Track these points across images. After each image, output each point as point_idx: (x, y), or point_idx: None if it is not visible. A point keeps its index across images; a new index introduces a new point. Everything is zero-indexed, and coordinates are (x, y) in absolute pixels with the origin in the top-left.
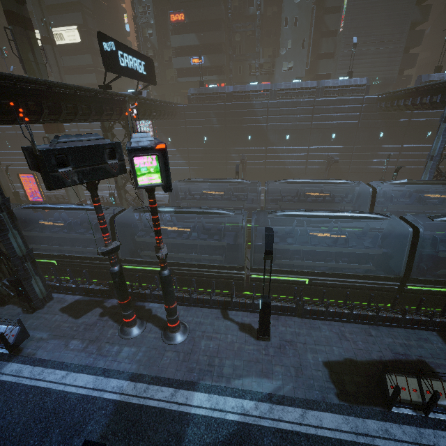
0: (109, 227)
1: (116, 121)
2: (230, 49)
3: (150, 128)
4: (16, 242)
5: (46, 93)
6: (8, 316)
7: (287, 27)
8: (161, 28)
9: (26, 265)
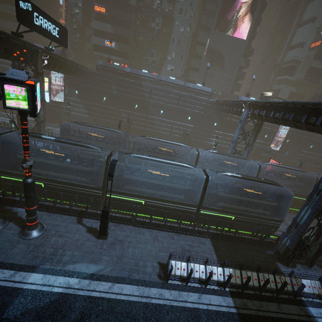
0: None
1: (27, 64)
2: (134, 44)
3: (62, 80)
4: None
5: None
6: None
7: (173, 44)
8: (86, 12)
9: None
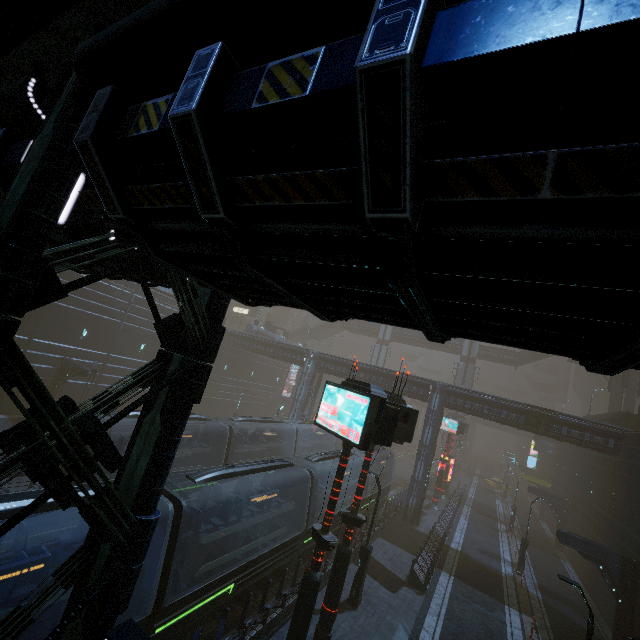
0: (169, 529)
1: None
2: None
3: None
4: None
5: None
6: None
7: None
8: None
9: None
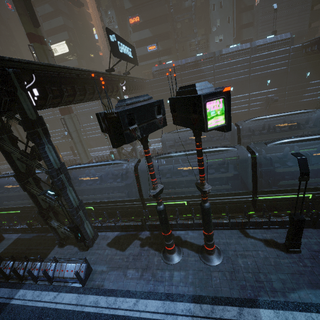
0: (133, 175)
1: (110, 98)
2: (175, 35)
3: None
4: (71, 196)
5: (76, 79)
6: (69, 255)
7: (215, 10)
8: (122, 31)
9: (79, 213)
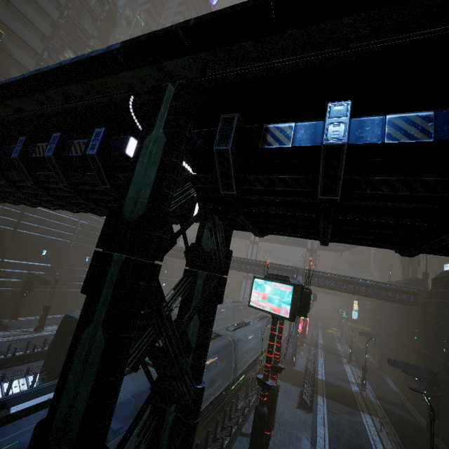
0: None
1: None
2: None
3: None
4: None
5: None
6: None
7: None
8: None
9: None
